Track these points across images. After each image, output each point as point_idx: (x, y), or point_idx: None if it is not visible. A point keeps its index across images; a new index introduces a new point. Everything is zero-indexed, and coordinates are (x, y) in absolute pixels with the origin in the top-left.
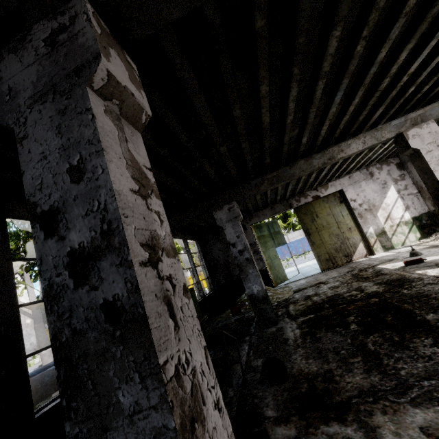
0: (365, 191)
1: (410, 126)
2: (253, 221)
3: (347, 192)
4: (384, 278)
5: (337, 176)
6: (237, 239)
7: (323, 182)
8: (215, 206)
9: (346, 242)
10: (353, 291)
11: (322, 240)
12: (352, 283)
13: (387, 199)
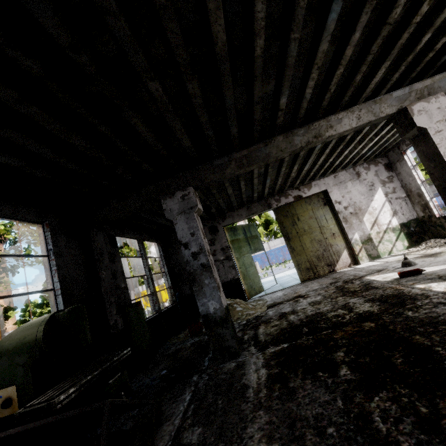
0: (351, 192)
1: (415, 100)
2: (226, 222)
3: (332, 193)
4: (376, 293)
5: (321, 175)
6: (191, 238)
7: (306, 179)
8: (165, 193)
9: (329, 249)
10: (339, 309)
11: (303, 246)
12: (337, 298)
13: (374, 202)
